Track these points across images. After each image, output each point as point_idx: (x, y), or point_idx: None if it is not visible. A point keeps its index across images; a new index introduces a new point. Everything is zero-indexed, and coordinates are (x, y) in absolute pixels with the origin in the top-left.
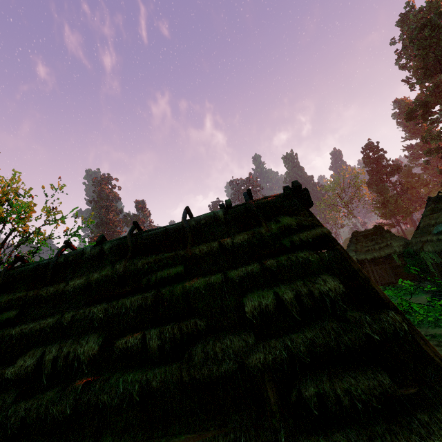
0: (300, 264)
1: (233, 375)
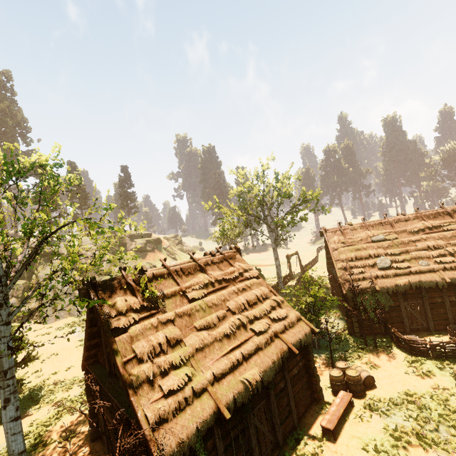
0: None
1: None
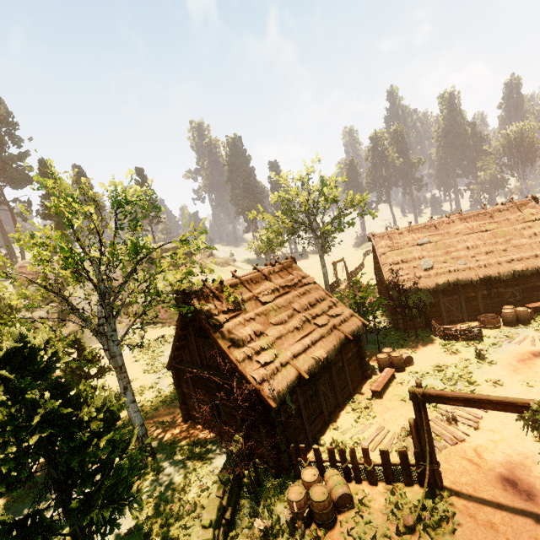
0: (539, 225)
1: (524, 246)
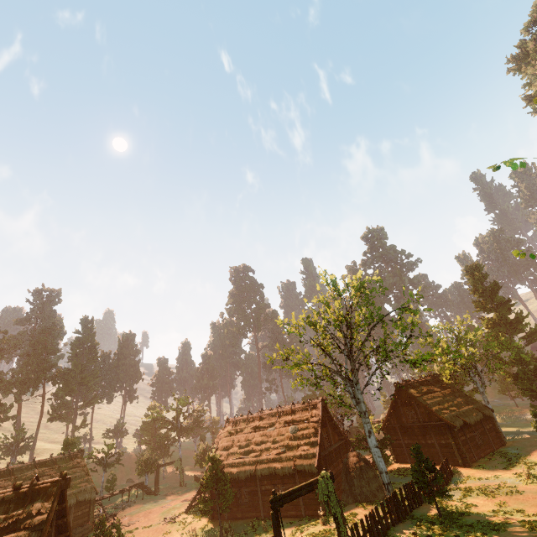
0: None
1: None
